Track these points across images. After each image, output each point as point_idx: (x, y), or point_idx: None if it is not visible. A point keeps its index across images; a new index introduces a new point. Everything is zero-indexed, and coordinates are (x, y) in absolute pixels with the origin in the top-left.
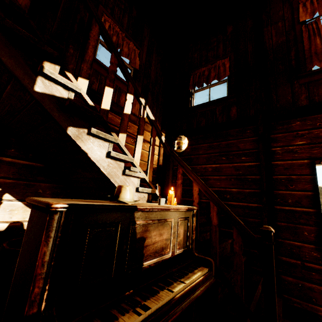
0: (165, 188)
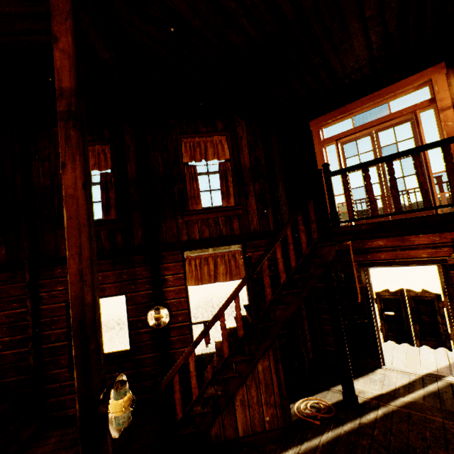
0: None
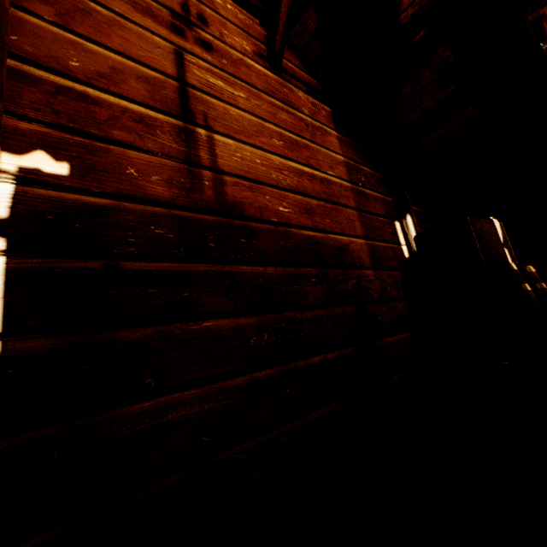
0: None
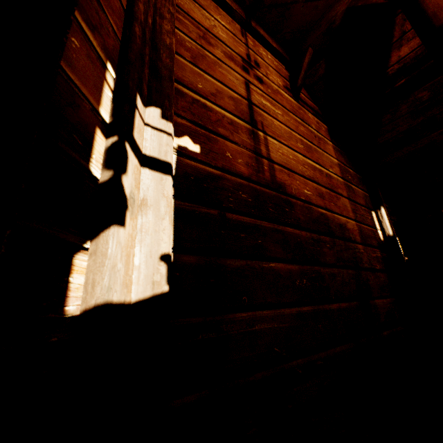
0: None
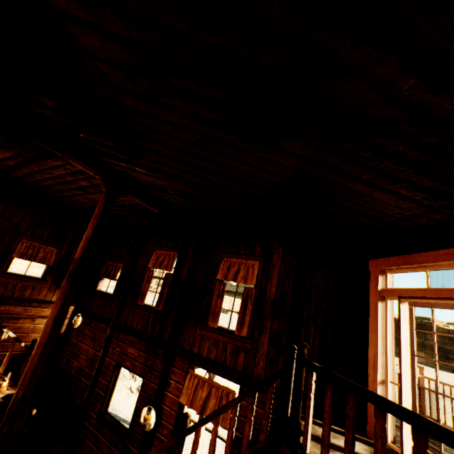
0: (20, 372)
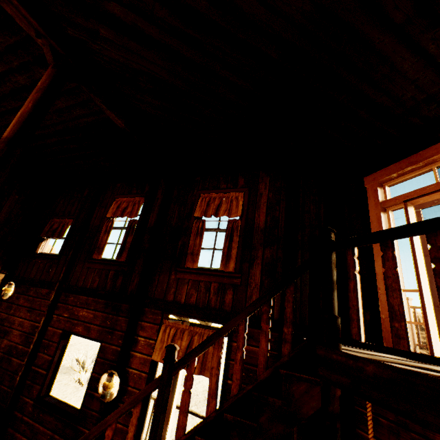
0: None
